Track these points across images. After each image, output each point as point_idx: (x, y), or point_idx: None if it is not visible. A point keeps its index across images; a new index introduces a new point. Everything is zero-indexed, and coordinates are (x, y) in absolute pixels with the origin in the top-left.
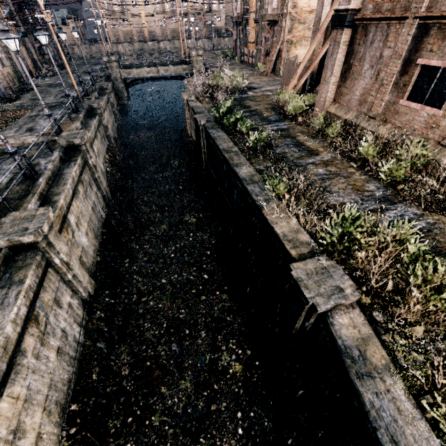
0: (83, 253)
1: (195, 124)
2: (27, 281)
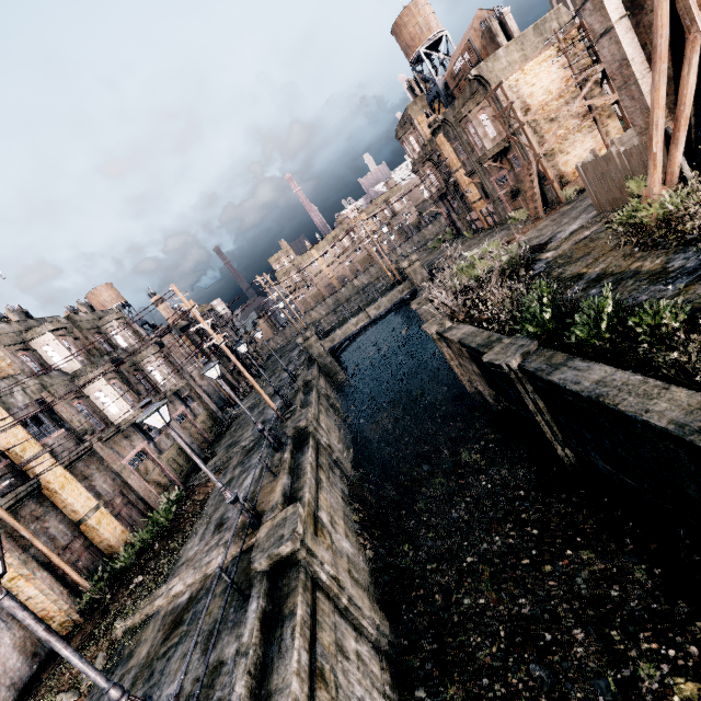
0: None
1: (478, 366)
2: None
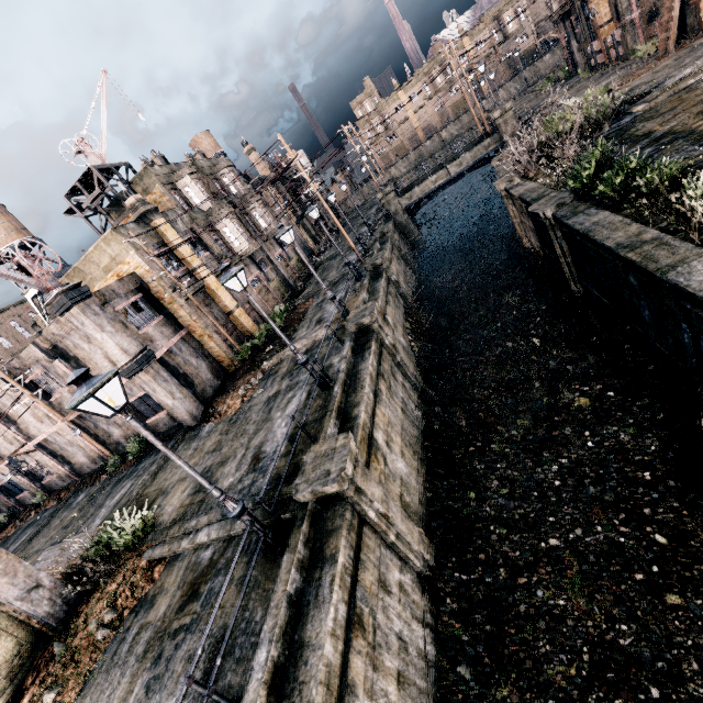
0: (403, 488)
1: (532, 221)
2: (340, 559)
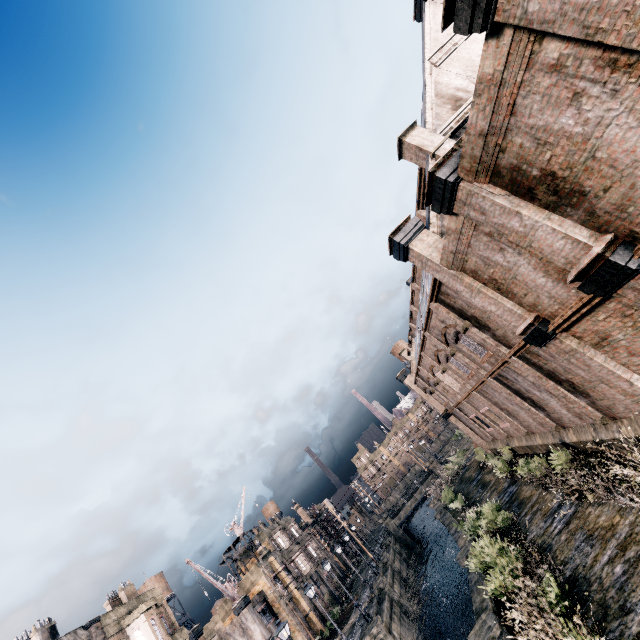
0: None
1: None
2: None
